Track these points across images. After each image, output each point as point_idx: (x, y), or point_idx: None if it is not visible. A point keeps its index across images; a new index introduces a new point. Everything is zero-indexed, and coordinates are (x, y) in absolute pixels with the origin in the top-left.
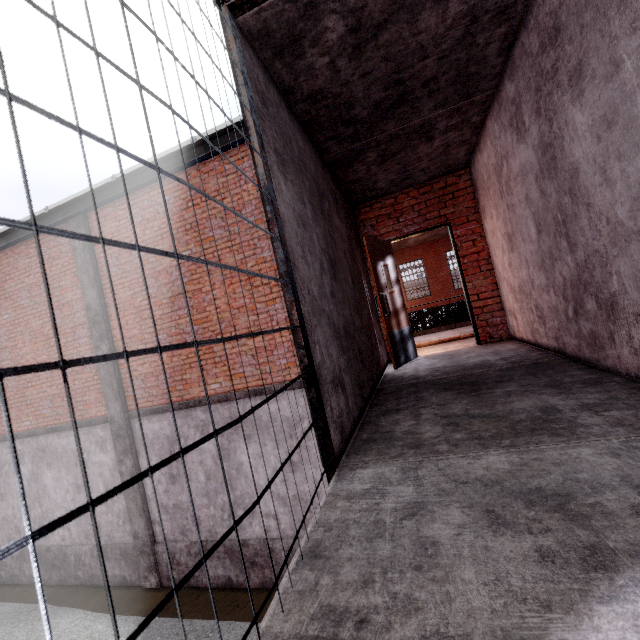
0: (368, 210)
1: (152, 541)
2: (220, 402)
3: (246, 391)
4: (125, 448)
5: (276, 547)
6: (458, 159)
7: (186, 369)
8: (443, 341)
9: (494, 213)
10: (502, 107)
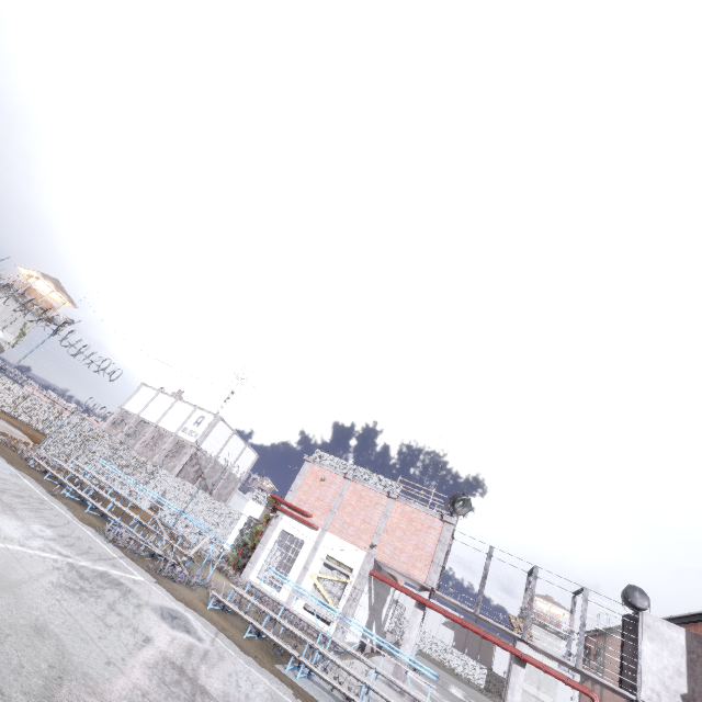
0: None
1: None
2: None
3: None
4: None
5: None
6: None
7: None
8: None
9: None
10: None
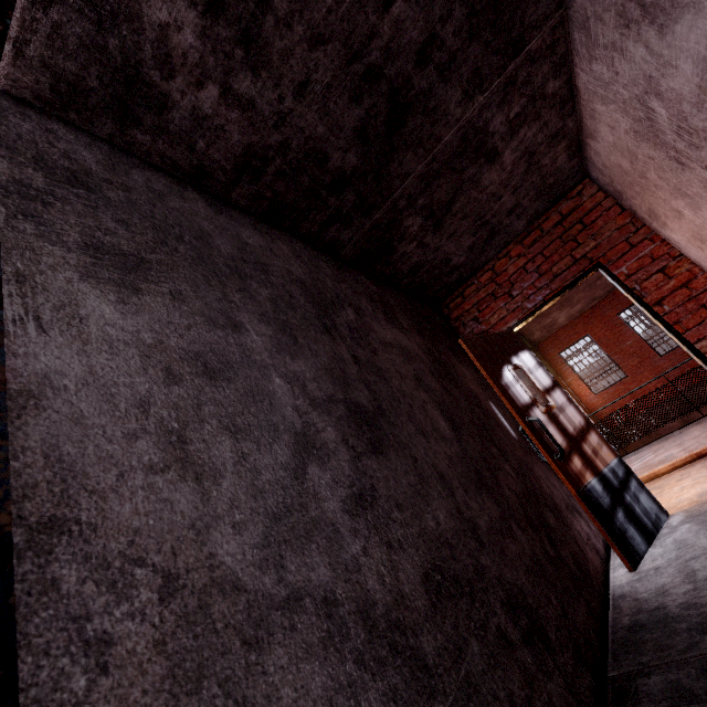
0: (460, 301)
1: None
2: None
3: None
4: None
5: None
6: (561, 170)
7: None
8: (699, 455)
9: (680, 204)
10: (590, 22)
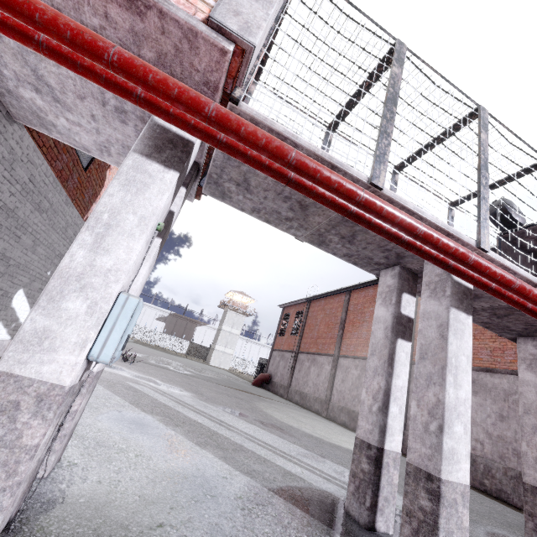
0: None
1: (404, 427)
2: None
3: (481, 367)
4: None
5: (477, 460)
6: None
7: None
8: None
9: None
10: None
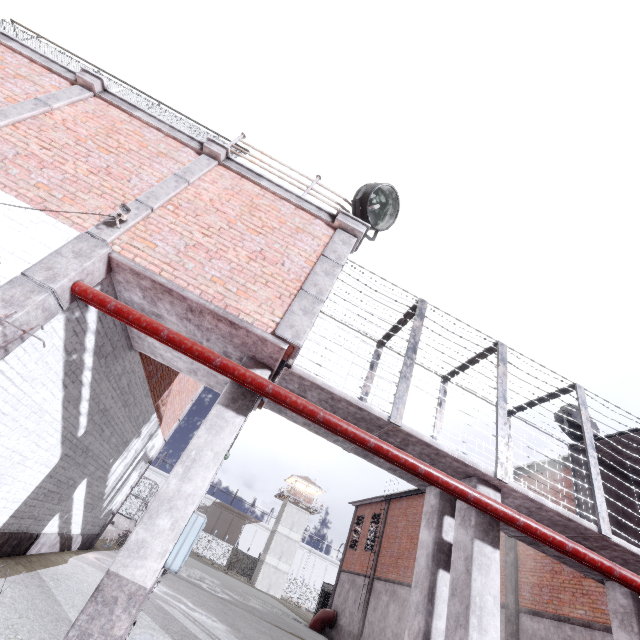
0: None
1: None
2: (583, 625)
3: (604, 625)
4: (512, 631)
5: None
6: None
7: (561, 590)
8: None
9: None
10: None
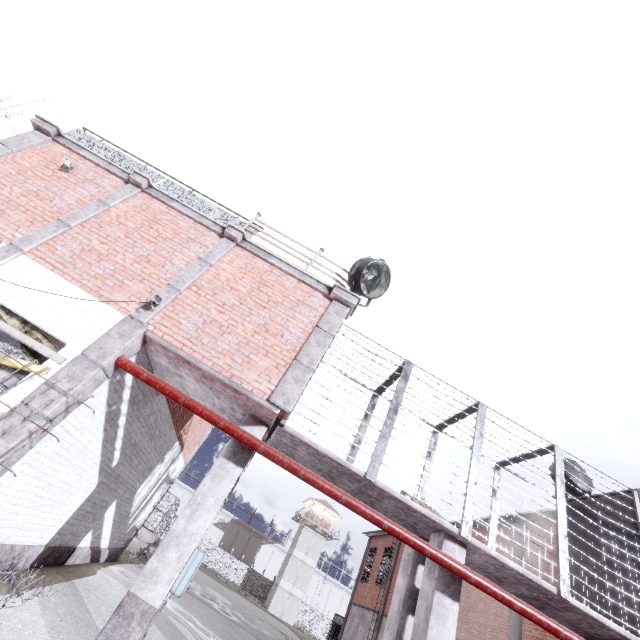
0: None
1: None
2: None
3: None
4: None
5: None
6: None
7: None
8: None
9: None
10: None
